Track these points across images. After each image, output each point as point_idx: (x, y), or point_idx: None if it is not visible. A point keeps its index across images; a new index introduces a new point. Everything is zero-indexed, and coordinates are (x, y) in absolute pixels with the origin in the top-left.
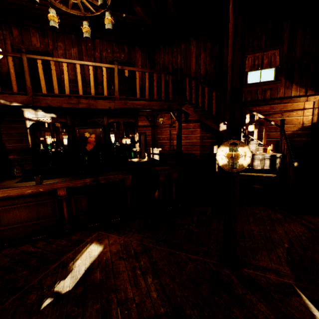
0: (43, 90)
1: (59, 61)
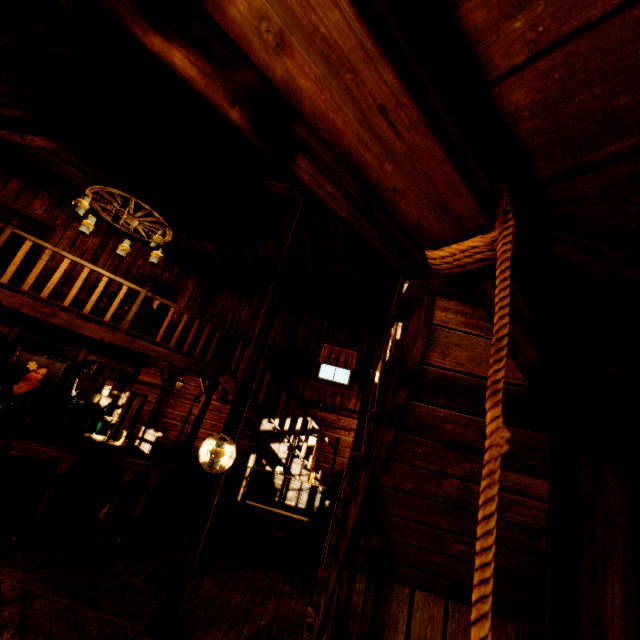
0: (5, 277)
1: (61, 253)
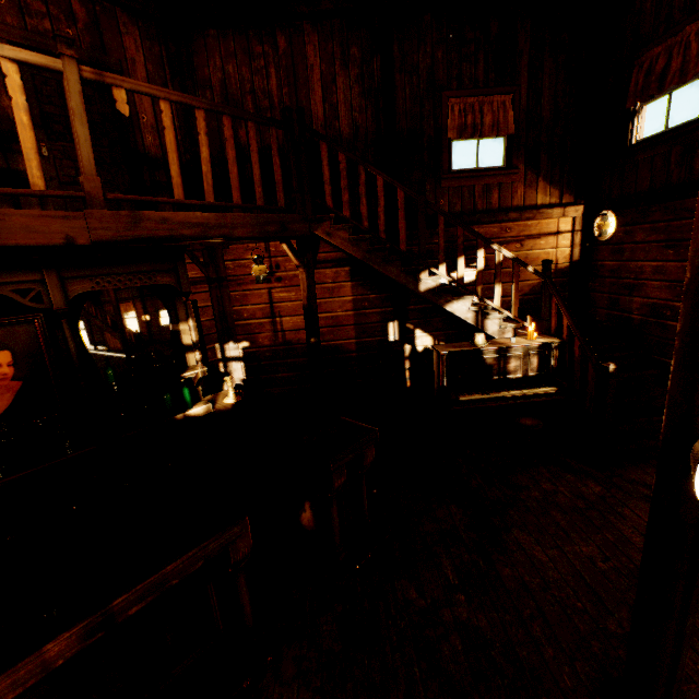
0: None
1: None
